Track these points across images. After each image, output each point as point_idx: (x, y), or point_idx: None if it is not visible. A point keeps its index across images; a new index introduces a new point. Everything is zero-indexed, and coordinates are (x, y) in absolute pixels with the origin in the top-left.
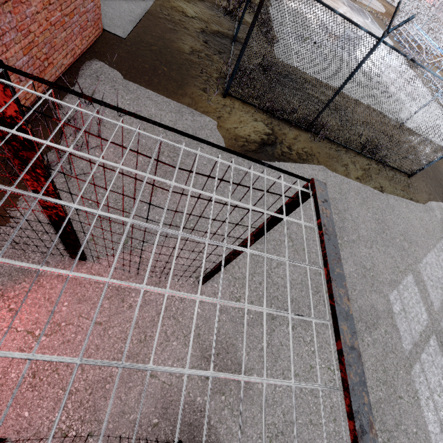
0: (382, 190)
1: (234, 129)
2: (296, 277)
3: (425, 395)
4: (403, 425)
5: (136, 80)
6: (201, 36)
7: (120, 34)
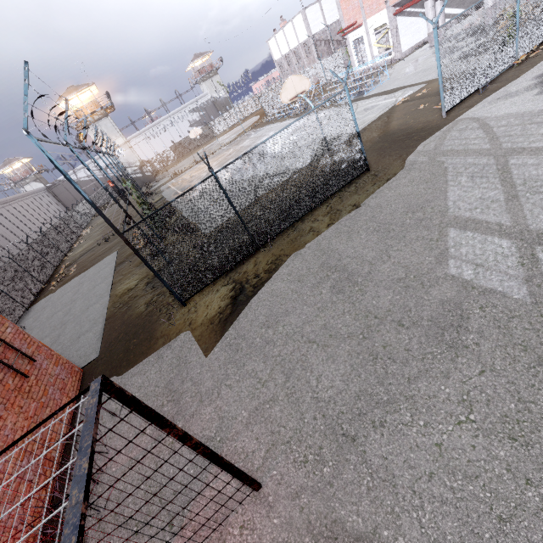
0: (356, 206)
1: (206, 318)
2: (344, 369)
3: None
4: None
5: (118, 374)
6: (147, 289)
7: (94, 357)
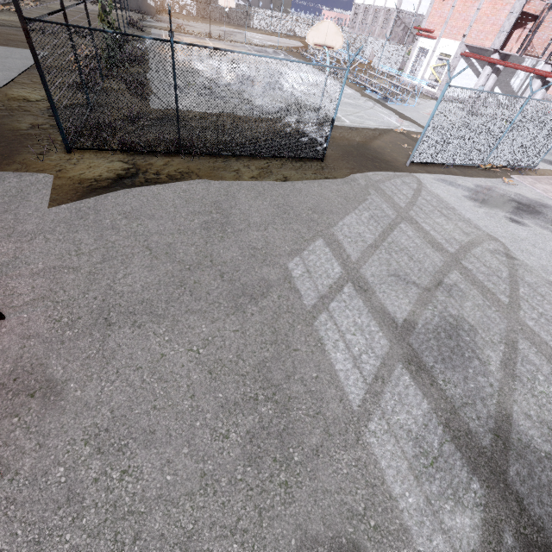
0: (286, 179)
1: (79, 176)
2: (152, 280)
3: (333, 339)
4: (298, 375)
5: None
6: (46, 112)
7: None
